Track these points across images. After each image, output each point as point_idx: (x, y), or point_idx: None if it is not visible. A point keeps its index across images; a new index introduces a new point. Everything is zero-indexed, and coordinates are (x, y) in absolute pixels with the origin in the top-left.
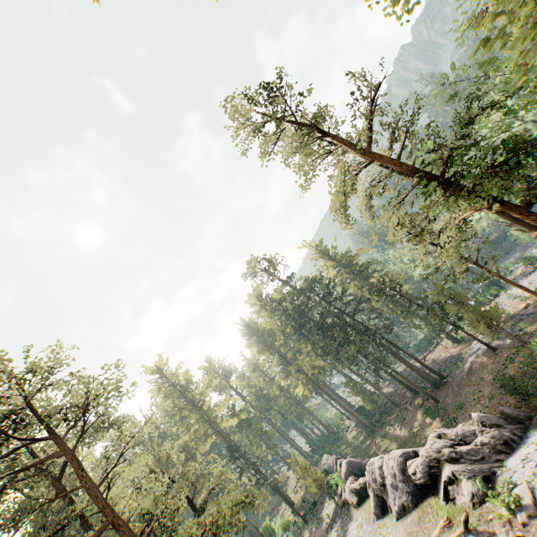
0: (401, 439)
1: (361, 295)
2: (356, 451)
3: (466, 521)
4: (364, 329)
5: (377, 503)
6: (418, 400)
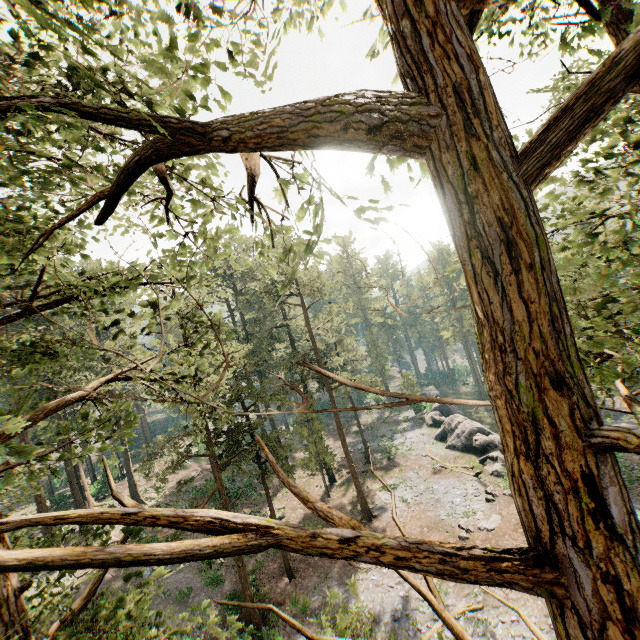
0: None
1: None
2: None
3: (478, 473)
4: None
5: (442, 434)
6: None
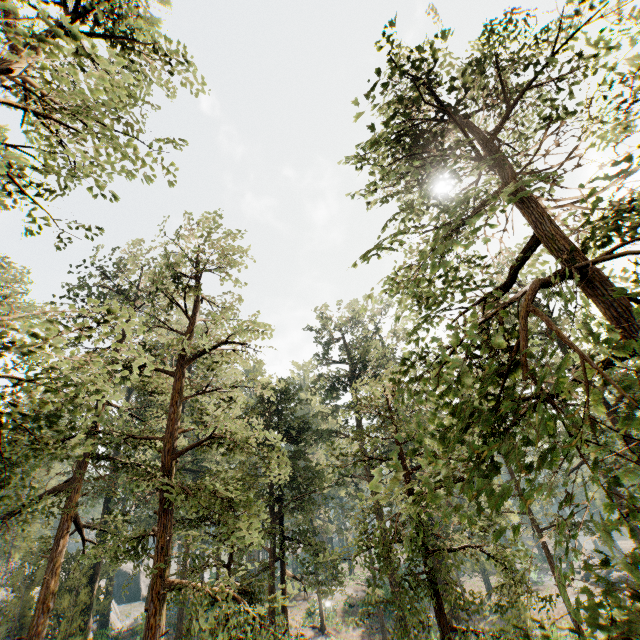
0: None
1: None
2: None
3: None
4: None
5: (586, 575)
6: None
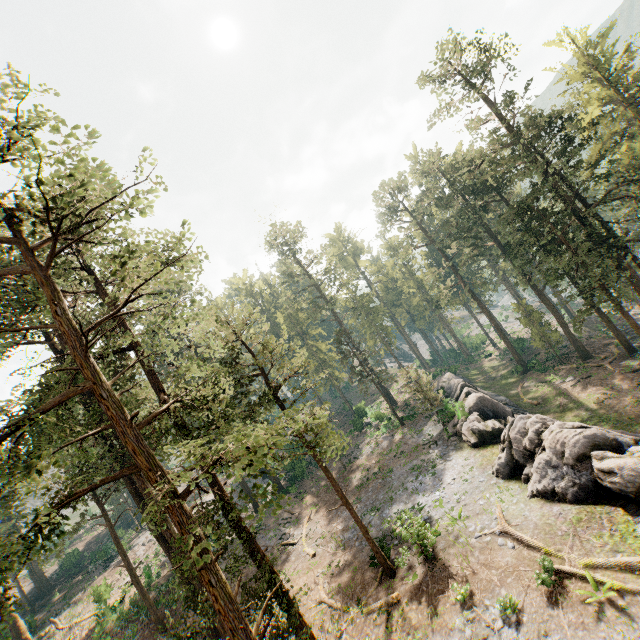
0: (569, 397)
1: (638, 167)
2: (489, 383)
3: None
4: (606, 233)
5: (509, 463)
6: (630, 363)
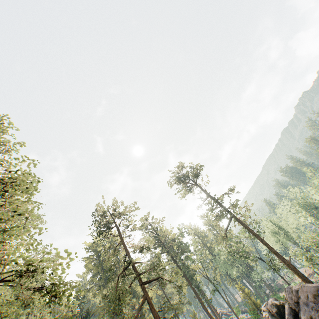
0: None
1: None
2: None
3: None
4: None
5: None
6: None
